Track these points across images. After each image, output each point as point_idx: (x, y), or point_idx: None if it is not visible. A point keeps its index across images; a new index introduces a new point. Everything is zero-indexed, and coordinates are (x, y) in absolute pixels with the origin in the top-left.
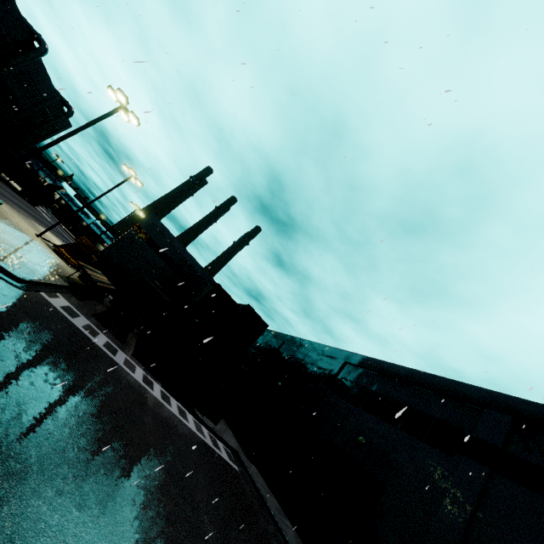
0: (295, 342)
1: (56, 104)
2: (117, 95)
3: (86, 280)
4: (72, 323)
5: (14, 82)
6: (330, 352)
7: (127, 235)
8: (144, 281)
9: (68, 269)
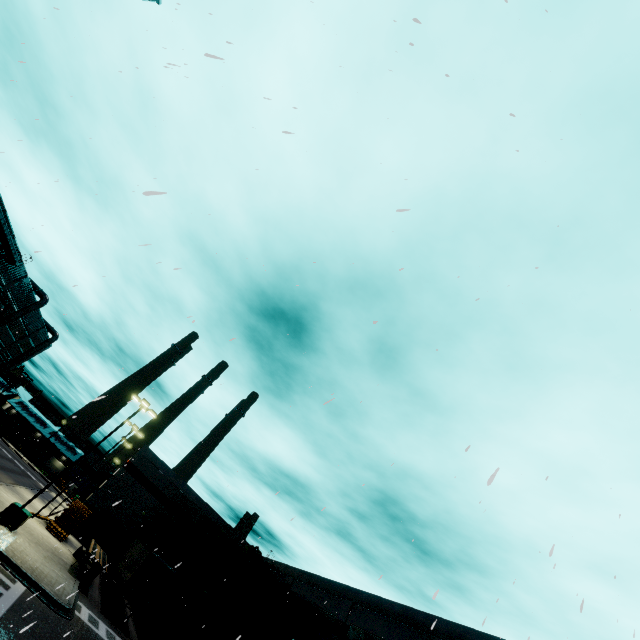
0: (305, 578)
1: (41, 332)
2: (141, 401)
3: (80, 556)
4: (101, 637)
5: (4, 328)
6: (338, 590)
7: (115, 475)
8: (153, 559)
9: (63, 549)
